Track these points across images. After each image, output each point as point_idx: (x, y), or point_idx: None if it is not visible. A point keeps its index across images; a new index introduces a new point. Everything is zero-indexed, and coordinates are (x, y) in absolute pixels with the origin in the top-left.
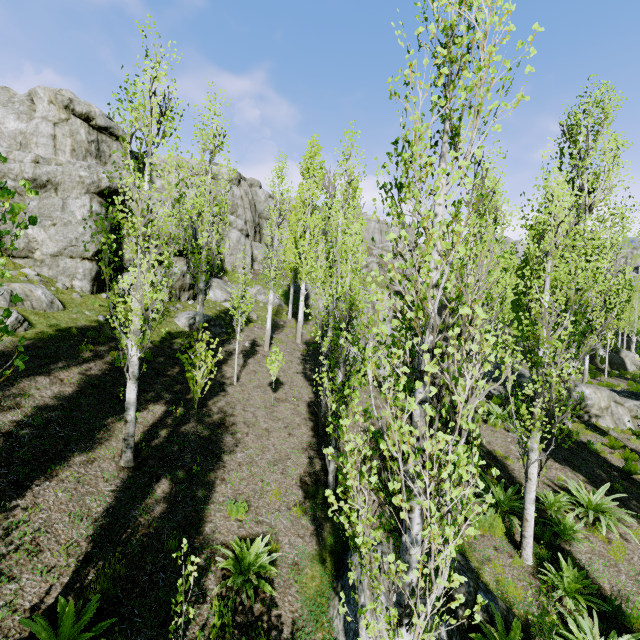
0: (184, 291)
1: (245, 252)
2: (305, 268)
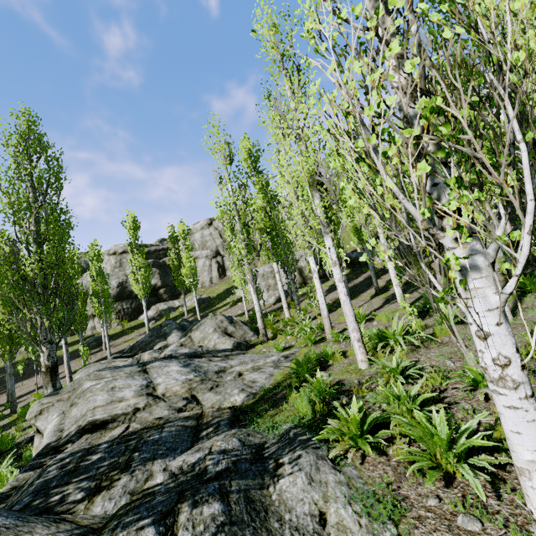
0: (113, 322)
1: (212, 269)
2: (135, 291)
